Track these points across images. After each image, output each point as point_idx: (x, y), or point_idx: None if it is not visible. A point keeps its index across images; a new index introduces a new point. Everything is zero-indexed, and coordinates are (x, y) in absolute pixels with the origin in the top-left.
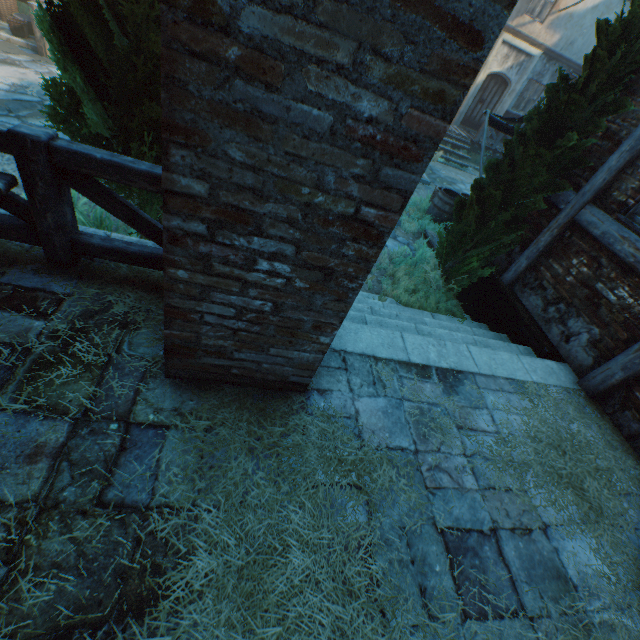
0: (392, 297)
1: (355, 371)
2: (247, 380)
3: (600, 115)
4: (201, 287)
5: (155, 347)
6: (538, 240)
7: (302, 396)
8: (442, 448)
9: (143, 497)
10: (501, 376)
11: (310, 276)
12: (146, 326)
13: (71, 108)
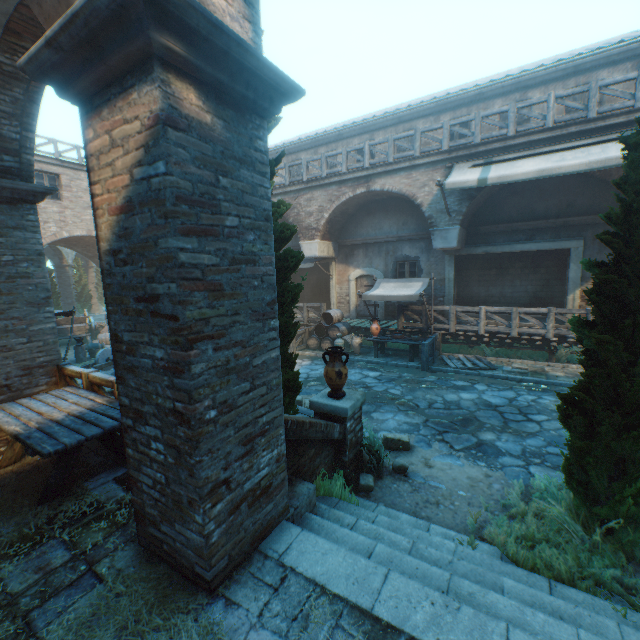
0: (495, 544)
1: (284, 594)
2: (174, 561)
3: None
4: (138, 461)
5: None
6: None
7: (207, 598)
8: None
9: (41, 625)
10: None
11: (173, 453)
12: None
13: None
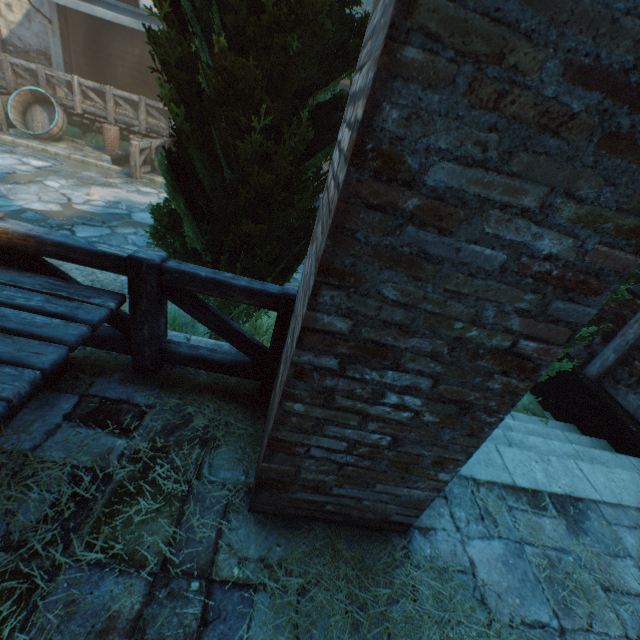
0: None
1: (456, 500)
2: (340, 517)
3: None
4: (315, 420)
5: (236, 470)
6: (625, 332)
7: (403, 538)
8: (594, 624)
9: None
10: (630, 505)
11: (442, 409)
12: (226, 443)
13: (169, 226)
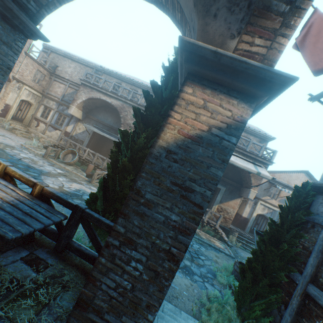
0: None
1: None
2: None
3: (294, 238)
4: (107, 268)
5: (70, 303)
6: (291, 302)
7: None
8: None
9: None
10: None
11: (149, 273)
12: (72, 290)
13: (93, 200)
